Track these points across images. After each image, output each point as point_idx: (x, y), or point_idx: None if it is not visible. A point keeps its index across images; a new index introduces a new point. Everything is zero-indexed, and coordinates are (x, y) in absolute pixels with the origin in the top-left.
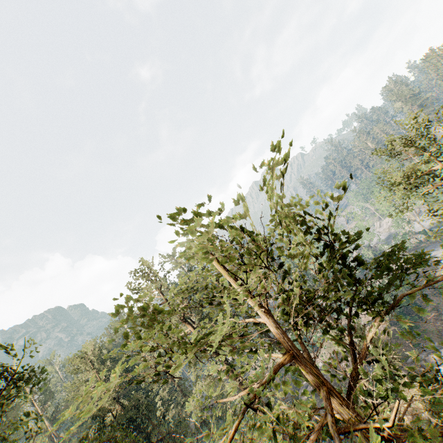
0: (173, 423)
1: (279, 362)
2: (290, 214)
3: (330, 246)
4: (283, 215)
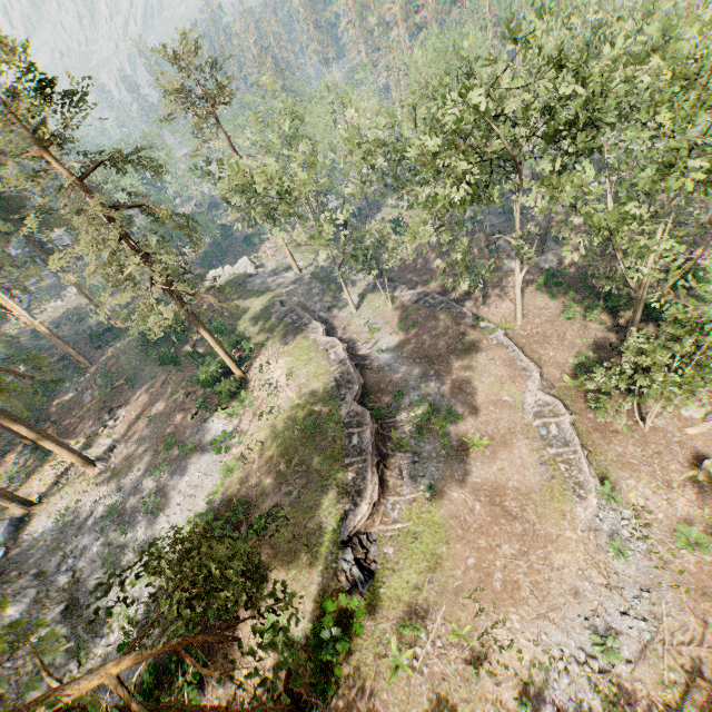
0: None
1: (0, 104)
2: (7, 43)
3: (33, 71)
4: (2, 42)
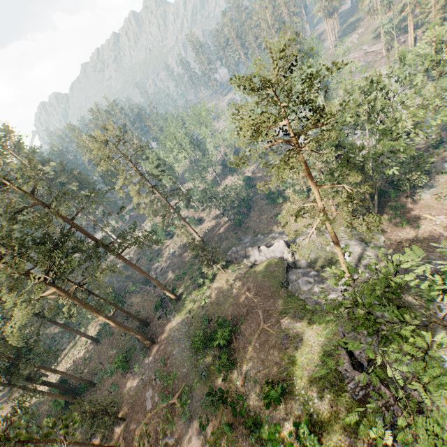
0: (1, 334)
1: None
2: None
3: None
4: None
